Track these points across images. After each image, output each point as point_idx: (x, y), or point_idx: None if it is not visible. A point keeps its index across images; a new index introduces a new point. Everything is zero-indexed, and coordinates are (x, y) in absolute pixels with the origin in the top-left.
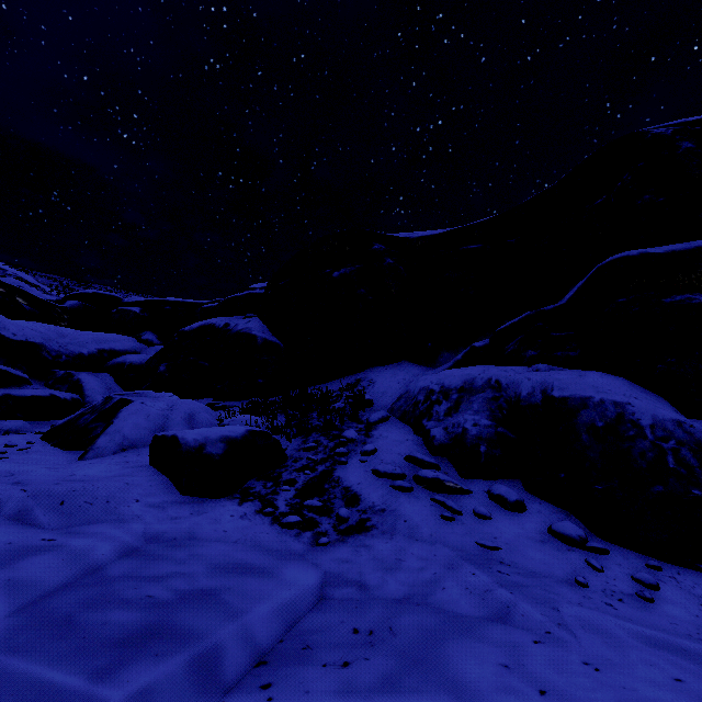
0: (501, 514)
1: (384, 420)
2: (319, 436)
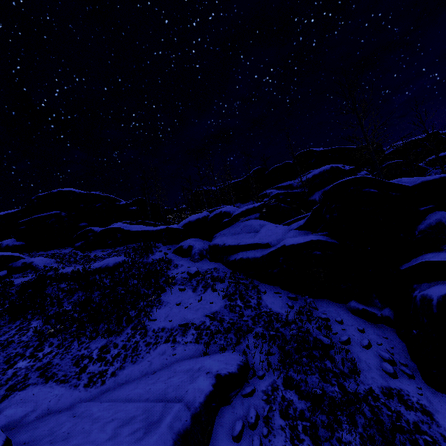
0: None
1: None
2: None
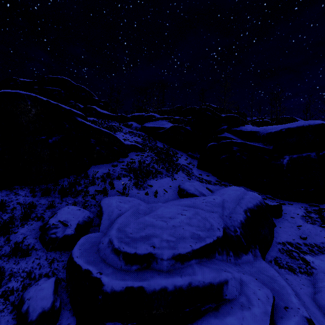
0: None
1: None
2: None
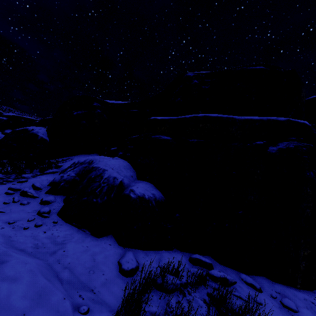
0: (33, 204)
1: (52, 173)
2: (15, 175)
